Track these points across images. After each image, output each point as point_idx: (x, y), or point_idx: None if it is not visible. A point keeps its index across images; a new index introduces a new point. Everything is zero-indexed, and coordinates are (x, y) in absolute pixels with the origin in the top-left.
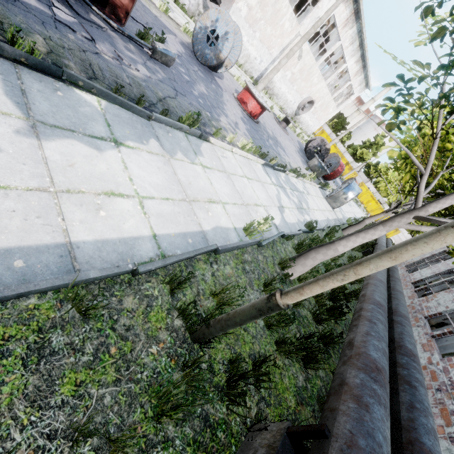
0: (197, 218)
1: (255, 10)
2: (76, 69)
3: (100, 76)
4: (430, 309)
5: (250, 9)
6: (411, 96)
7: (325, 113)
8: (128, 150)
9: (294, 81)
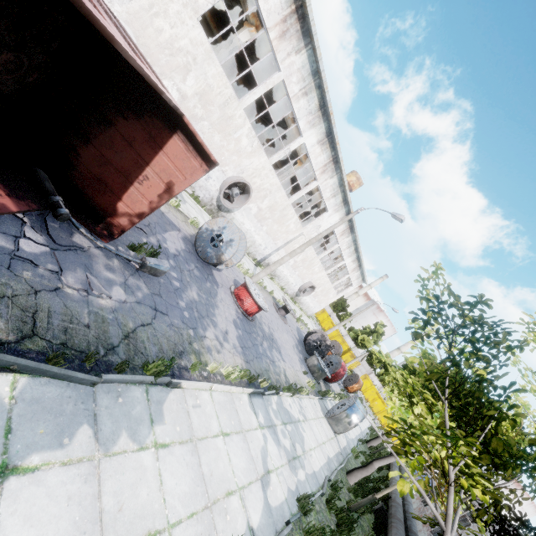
0: None
1: (265, 211)
2: (5, 329)
3: (42, 329)
4: None
5: (260, 210)
6: (417, 438)
7: (325, 297)
8: (20, 481)
9: (297, 267)
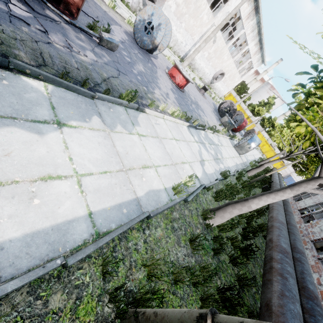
0: (132, 185)
1: (182, 6)
2: (26, 57)
3: (49, 63)
4: (314, 234)
5: (178, 6)
6: (322, 83)
7: (232, 81)
8: (70, 130)
9: (210, 58)
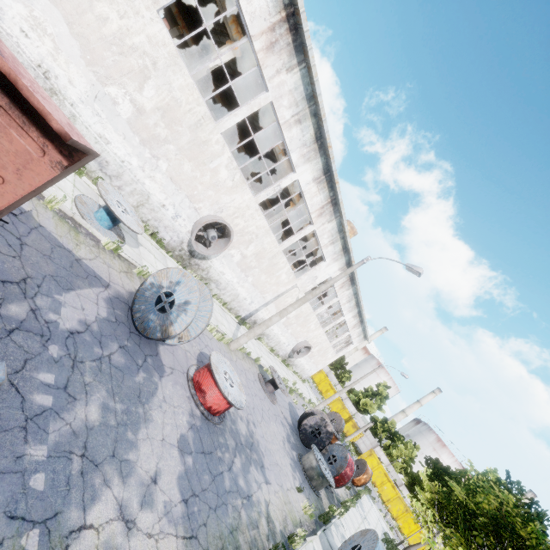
0: None
1: (250, 259)
2: None
3: None
4: None
5: (245, 257)
6: None
7: (323, 357)
8: None
9: (289, 324)
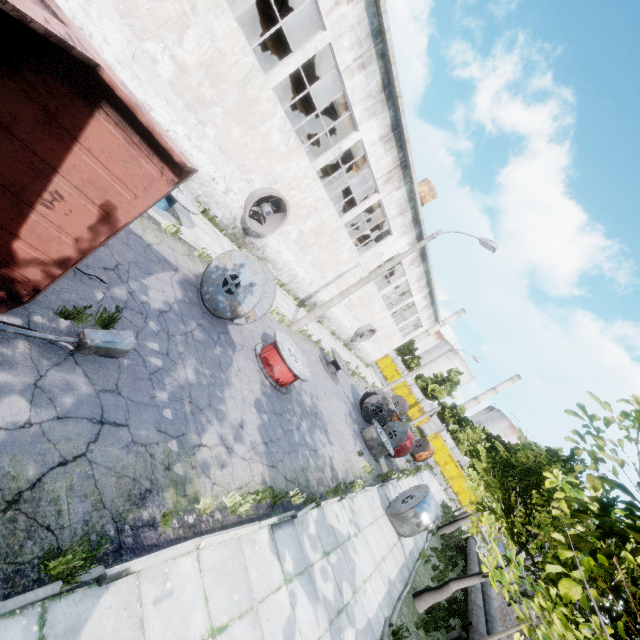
0: None
1: (308, 235)
2: None
3: None
4: None
5: (302, 234)
6: None
7: (389, 342)
8: None
9: (352, 306)
